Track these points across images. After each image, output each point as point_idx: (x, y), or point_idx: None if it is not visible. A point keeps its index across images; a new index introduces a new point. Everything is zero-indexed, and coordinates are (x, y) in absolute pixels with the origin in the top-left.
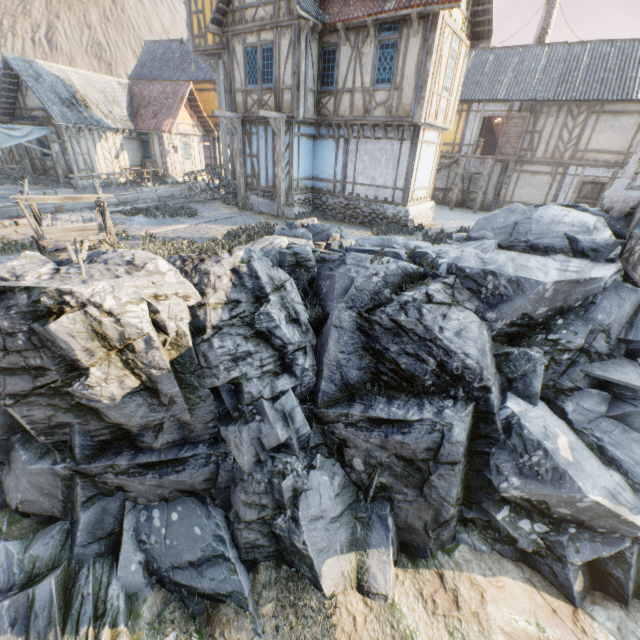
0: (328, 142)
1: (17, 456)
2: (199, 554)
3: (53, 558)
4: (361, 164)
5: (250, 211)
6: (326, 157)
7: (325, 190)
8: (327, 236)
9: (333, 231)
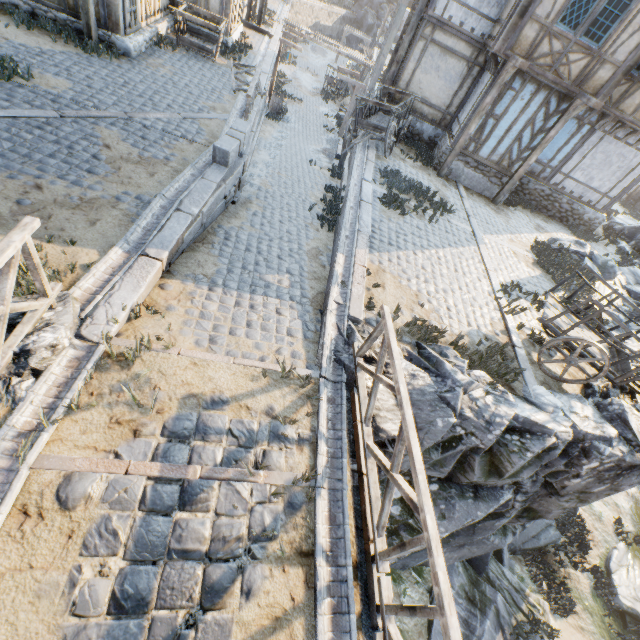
0: (569, 121)
1: (484, 542)
2: (538, 530)
3: (468, 579)
4: (589, 160)
5: (459, 186)
6: (555, 137)
7: (528, 170)
8: (614, 275)
9: (617, 269)
